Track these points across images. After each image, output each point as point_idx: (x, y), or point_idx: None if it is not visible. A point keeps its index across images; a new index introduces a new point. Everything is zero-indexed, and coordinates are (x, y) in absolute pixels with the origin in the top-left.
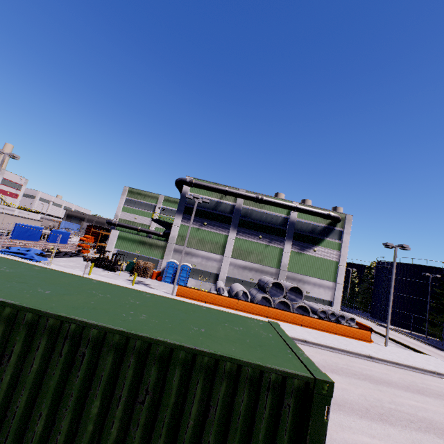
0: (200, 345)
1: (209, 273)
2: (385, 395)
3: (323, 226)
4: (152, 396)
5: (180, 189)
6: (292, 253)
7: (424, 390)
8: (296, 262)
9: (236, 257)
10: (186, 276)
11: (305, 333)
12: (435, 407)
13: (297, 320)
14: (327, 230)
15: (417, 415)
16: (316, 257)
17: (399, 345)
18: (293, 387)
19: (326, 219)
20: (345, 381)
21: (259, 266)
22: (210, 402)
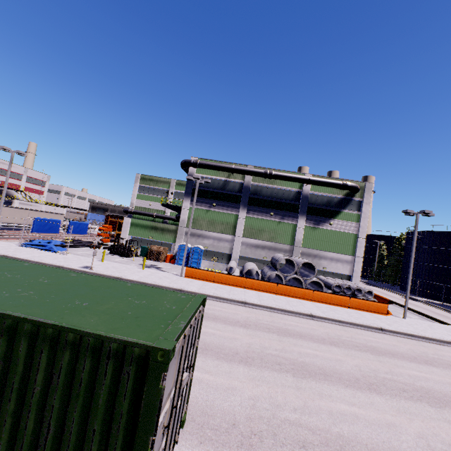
0: (52, 318)
1: (221, 254)
2: (384, 366)
3: (340, 197)
4: (3, 365)
5: (186, 171)
6: (306, 228)
7: (434, 361)
8: (311, 237)
9: (247, 236)
10: (198, 258)
11: (314, 308)
12: (439, 377)
13: (308, 295)
14: (345, 202)
15: (414, 385)
16: (332, 231)
17: (423, 316)
18: (132, 355)
19: (342, 190)
20: (342, 352)
21: (272, 243)
22: (53, 370)
